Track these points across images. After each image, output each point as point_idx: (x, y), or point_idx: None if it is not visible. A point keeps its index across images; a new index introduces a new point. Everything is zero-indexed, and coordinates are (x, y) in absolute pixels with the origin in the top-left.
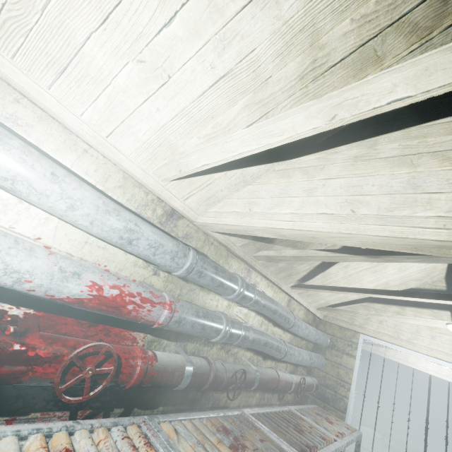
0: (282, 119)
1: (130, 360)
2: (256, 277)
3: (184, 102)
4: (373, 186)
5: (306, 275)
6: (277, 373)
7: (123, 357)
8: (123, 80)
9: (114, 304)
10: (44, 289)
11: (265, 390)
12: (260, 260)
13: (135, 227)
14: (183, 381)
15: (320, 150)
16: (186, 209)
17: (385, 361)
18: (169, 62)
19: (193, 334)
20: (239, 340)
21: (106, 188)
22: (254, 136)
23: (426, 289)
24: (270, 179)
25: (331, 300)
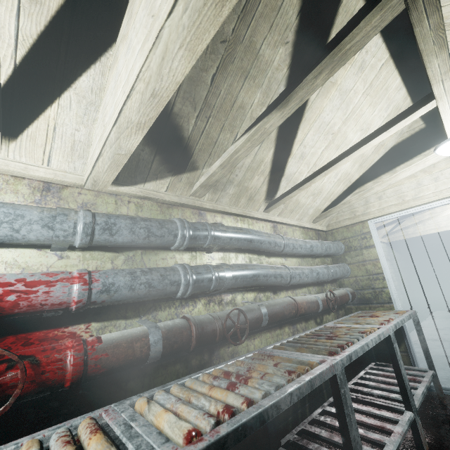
0: None
1: (54, 355)
2: (214, 218)
3: None
4: None
5: (269, 189)
6: (291, 298)
7: (40, 355)
8: None
9: None
10: None
11: (294, 321)
12: (205, 197)
13: None
14: (152, 348)
15: (127, 4)
16: (58, 174)
17: (425, 243)
18: None
19: (144, 297)
20: (213, 281)
21: None
22: None
23: (407, 139)
24: (109, 80)
25: (319, 205)
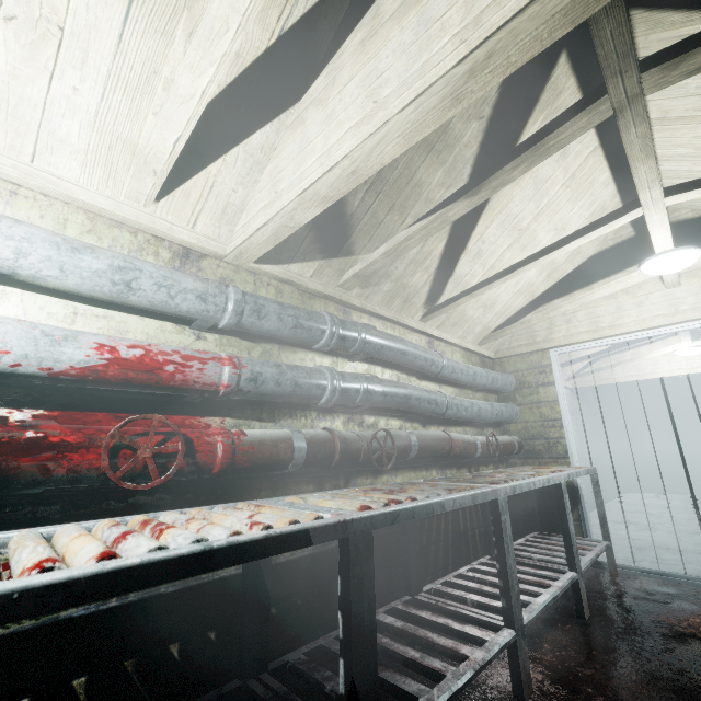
0: (213, 2)
1: (204, 437)
2: (360, 319)
3: (103, 62)
4: (387, 58)
5: (431, 291)
6: (445, 433)
7: (192, 435)
8: (2, 59)
9: (143, 368)
10: (33, 360)
11: (444, 466)
12: (354, 290)
13: (127, 264)
14: (296, 453)
15: (326, 65)
16: (202, 240)
17: (623, 397)
18: (47, 5)
19: (287, 397)
20: (361, 393)
21: (70, 237)
22: (199, 51)
23: (611, 248)
24: (286, 140)
25: (490, 321)
